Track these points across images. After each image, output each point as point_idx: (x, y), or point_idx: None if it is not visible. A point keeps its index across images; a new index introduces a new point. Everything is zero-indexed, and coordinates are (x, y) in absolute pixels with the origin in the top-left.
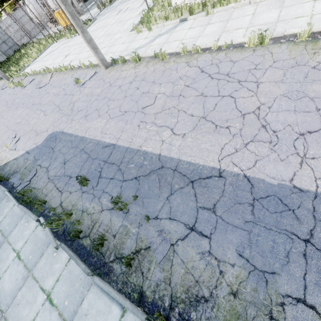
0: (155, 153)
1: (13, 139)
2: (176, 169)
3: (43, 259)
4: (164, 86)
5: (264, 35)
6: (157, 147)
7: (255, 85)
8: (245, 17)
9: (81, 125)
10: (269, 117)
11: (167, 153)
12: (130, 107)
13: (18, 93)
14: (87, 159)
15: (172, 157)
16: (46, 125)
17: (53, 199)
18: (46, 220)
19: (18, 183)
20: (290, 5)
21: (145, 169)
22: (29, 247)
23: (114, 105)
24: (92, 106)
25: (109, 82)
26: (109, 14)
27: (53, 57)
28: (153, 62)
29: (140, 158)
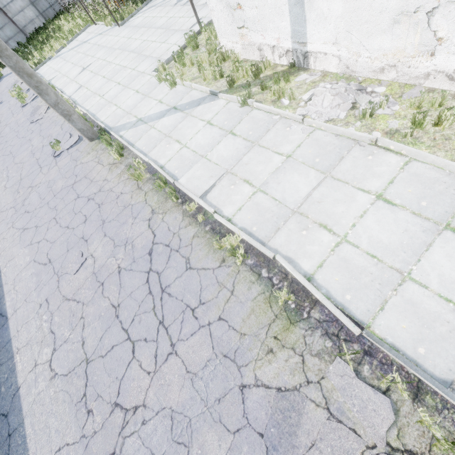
0: (18, 380)
1: None
2: (11, 435)
3: None
4: (104, 244)
5: (235, 252)
6: (26, 370)
7: (167, 352)
8: (275, 156)
9: (11, 245)
10: (129, 444)
11: (24, 395)
12: (57, 256)
13: (15, 113)
14: None
15: (22, 407)
16: None
17: None
18: None
19: None
20: (341, 179)
21: None
22: None
23: (51, 233)
24: (38, 213)
25: (77, 175)
26: None
27: (75, 60)
28: (130, 173)
29: (5, 375)
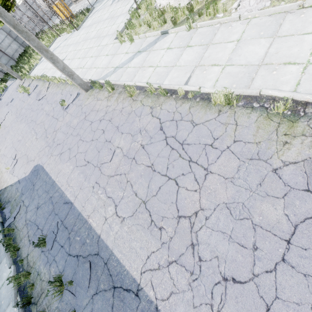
0: (97, 232)
1: (13, 161)
2: (106, 263)
3: (9, 310)
4: (124, 138)
5: (231, 97)
6: (100, 224)
7: (203, 174)
8: (228, 44)
9: (55, 165)
10: (202, 234)
11: (105, 238)
12: (92, 157)
13: (25, 100)
14: (51, 212)
15: (107, 245)
16: (35, 152)
17: (24, 248)
18: (16, 269)
19: (8, 216)
20: (287, 35)
21: (85, 248)
22: (4, 291)
23: (82, 148)
24: (67, 142)
25: (85, 112)
26: (105, 2)
27: None
28: (123, 95)
29: (85, 233)
